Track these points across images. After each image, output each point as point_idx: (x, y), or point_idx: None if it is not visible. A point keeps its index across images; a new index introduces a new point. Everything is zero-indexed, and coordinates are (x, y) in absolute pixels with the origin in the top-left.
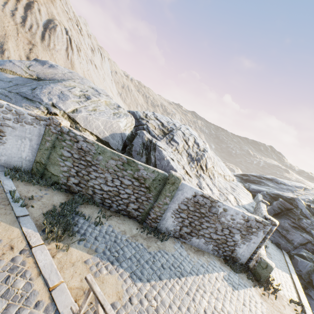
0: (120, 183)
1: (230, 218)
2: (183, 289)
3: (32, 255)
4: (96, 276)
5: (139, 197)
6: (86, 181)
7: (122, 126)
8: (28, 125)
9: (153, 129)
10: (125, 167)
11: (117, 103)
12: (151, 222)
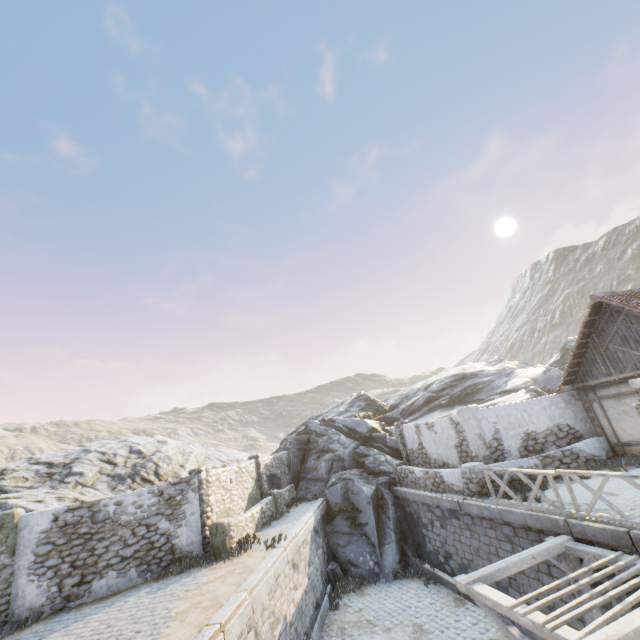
0: None
1: (135, 508)
2: None
3: None
4: None
5: None
6: None
7: None
8: None
9: (21, 483)
10: None
11: None
12: None
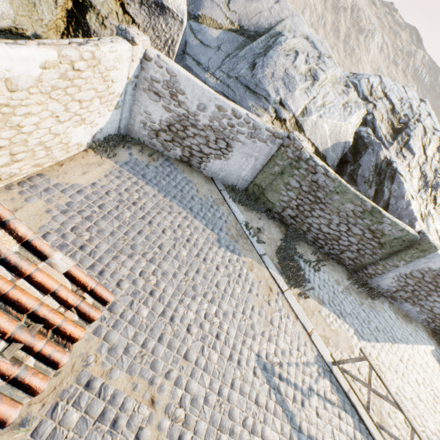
0: (346, 230)
1: None
2: (397, 355)
3: (285, 299)
4: (331, 328)
5: (362, 249)
6: (304, 217)
7: (350, 130)
8: (260, 143)
9: (379, 121)
10: (364, 215)
11: (343, 76)
12: (363, 276)
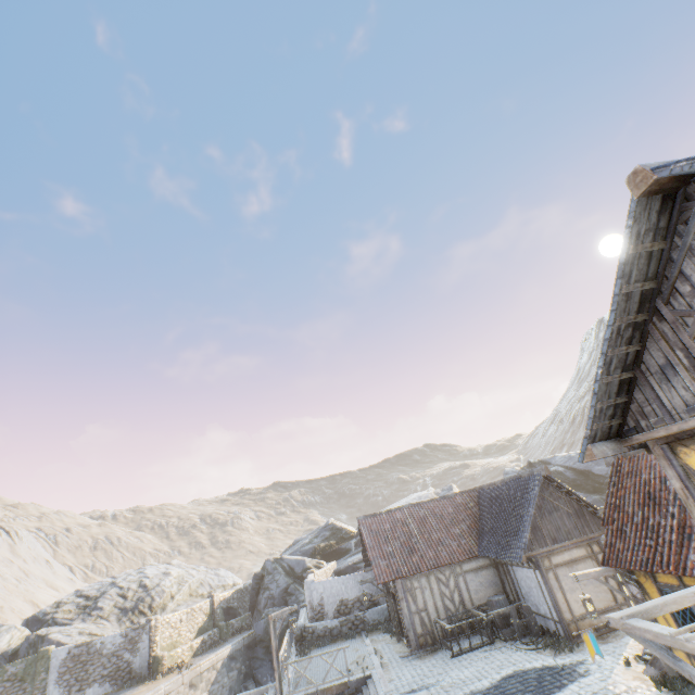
0: None
1: (112, 645)
2: None
3: None
4: None
5: (16, 694)
6: None
7: (3, 645)
8: None
9: (67, 614)
10: None
11: None
12: None
